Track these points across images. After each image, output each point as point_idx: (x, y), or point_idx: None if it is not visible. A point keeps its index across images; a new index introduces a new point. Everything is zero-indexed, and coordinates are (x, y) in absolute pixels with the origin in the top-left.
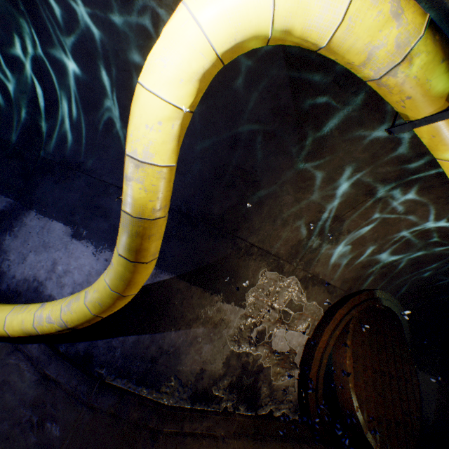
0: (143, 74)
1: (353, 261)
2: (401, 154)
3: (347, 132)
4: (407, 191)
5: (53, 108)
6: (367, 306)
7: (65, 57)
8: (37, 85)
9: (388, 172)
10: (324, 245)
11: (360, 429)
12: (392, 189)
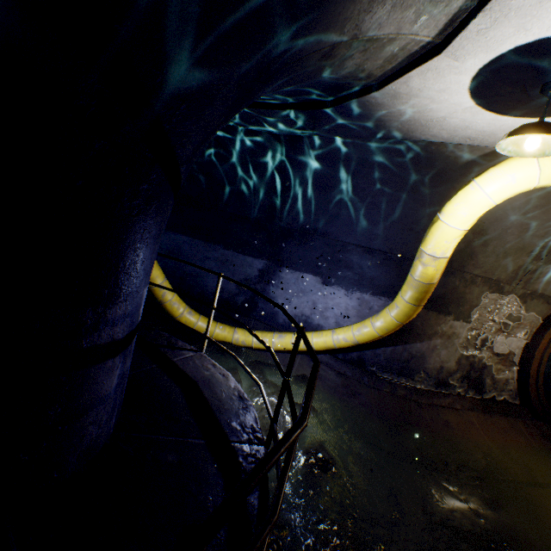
0: (445, 217)
1: None
2: None
3: None
4: None
5: (291, 191)
6: None
7: (313, 161)
8: (279, 177)
9: None
10: (544, 265)
11: None
12: None
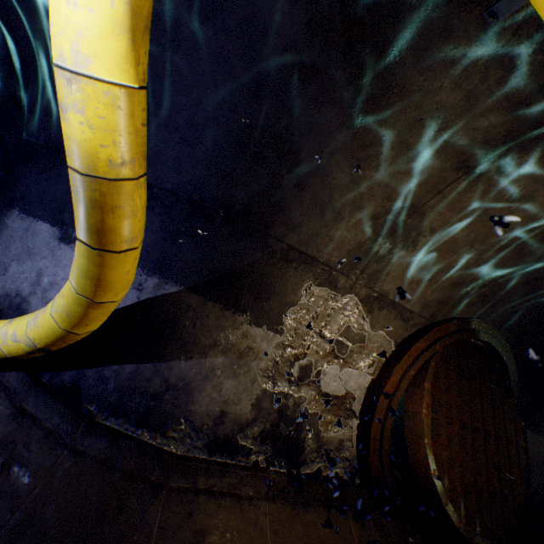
0: None
1: (439, 276)
2: (514, 90)
3: (426, 54)
4: (522, 161)
5: (31, 69)
6: (457, 340)
7: None
8: (7, 36)
9: (492, 127)
10: (396, 251)
11: (437, 498)
12: (498, 158)
